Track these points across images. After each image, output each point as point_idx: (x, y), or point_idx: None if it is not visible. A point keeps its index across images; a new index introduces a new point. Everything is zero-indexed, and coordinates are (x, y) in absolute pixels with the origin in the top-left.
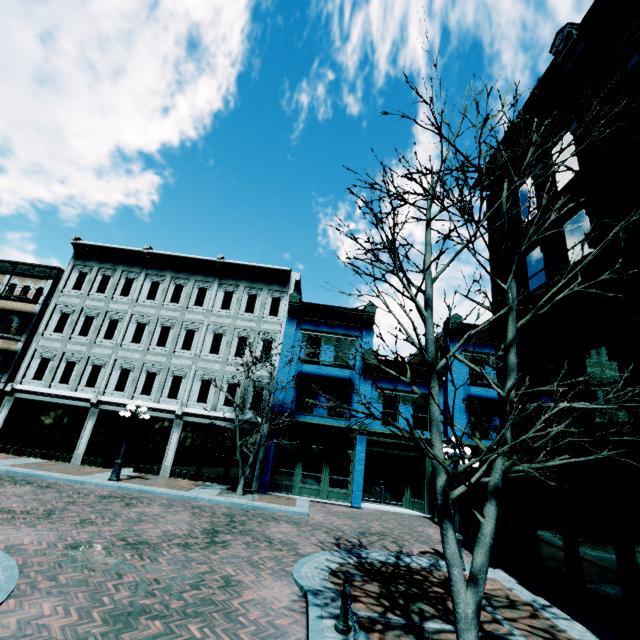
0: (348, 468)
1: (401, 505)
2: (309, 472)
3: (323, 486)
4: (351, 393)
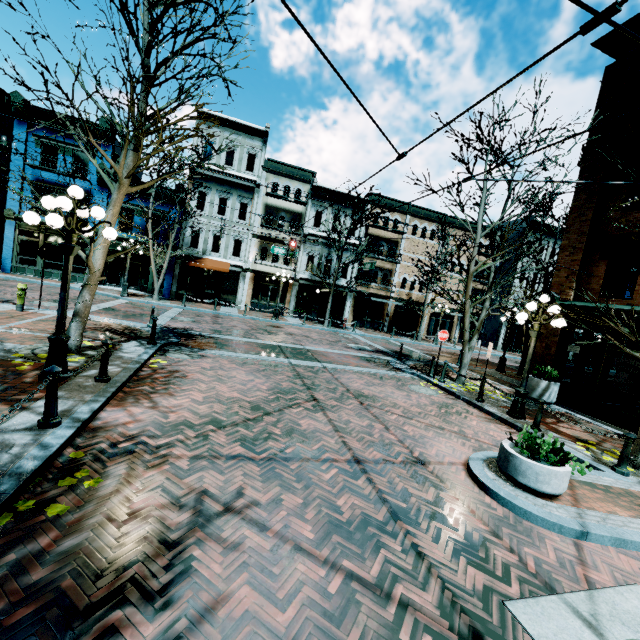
0: None
1: None
2: None
3: None
4: None
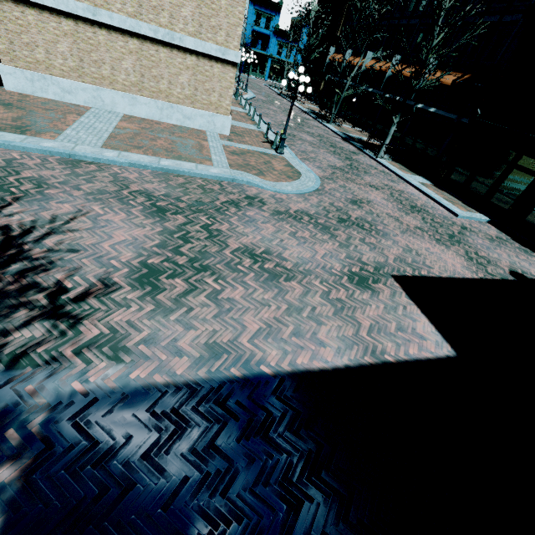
0: (265, 69)
1: (277, 82)
2: (254, 68)
3: (257, 73)
4: (269, 41)
